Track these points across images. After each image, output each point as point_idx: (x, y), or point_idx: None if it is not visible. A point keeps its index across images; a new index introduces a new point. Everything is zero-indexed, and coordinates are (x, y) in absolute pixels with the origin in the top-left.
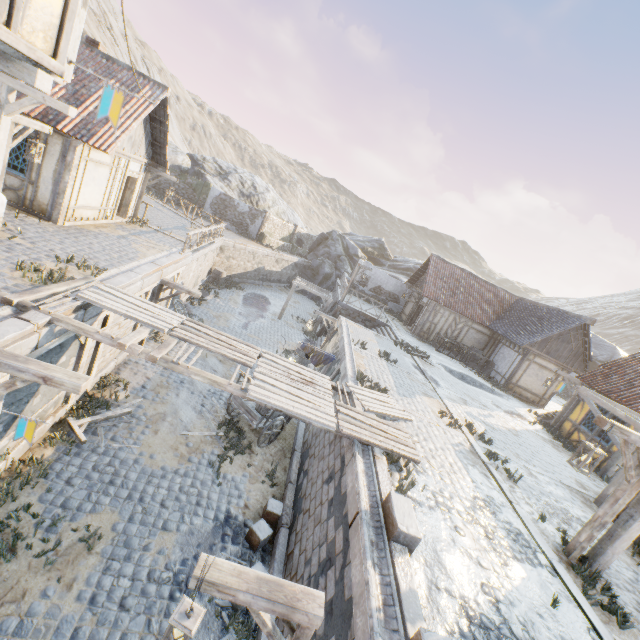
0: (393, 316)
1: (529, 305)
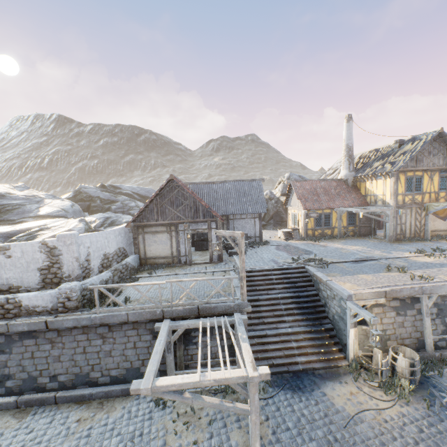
0: (154, 270)
1: (209, 186)
